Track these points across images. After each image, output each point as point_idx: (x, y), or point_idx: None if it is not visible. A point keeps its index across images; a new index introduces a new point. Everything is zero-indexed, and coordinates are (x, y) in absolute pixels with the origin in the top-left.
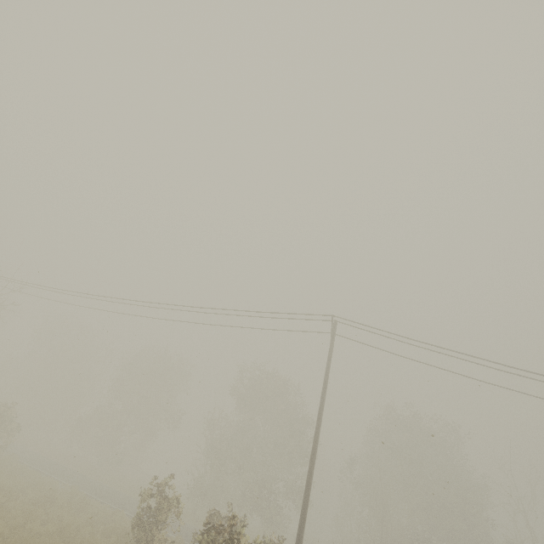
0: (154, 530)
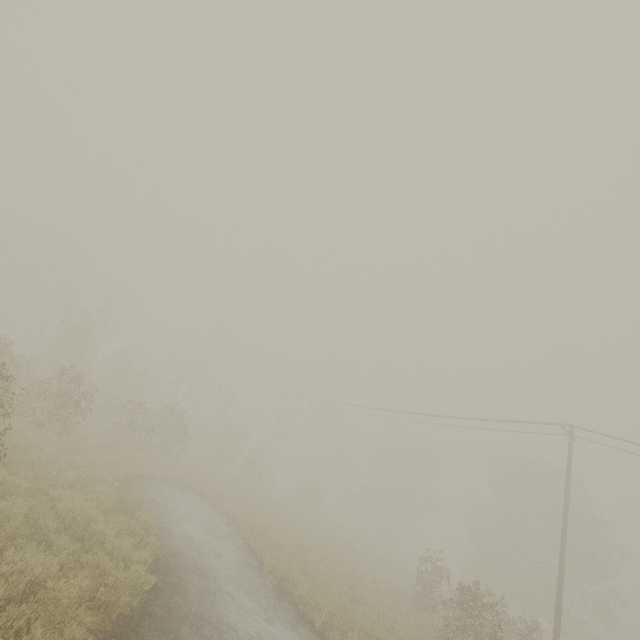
0: (430, 587)
